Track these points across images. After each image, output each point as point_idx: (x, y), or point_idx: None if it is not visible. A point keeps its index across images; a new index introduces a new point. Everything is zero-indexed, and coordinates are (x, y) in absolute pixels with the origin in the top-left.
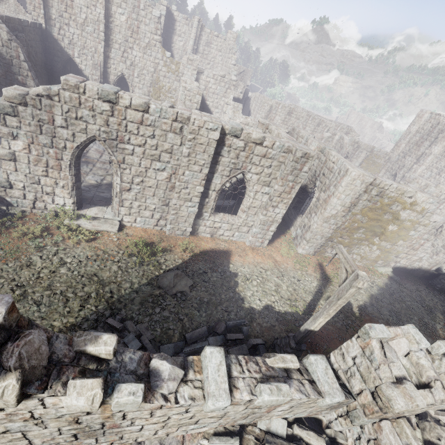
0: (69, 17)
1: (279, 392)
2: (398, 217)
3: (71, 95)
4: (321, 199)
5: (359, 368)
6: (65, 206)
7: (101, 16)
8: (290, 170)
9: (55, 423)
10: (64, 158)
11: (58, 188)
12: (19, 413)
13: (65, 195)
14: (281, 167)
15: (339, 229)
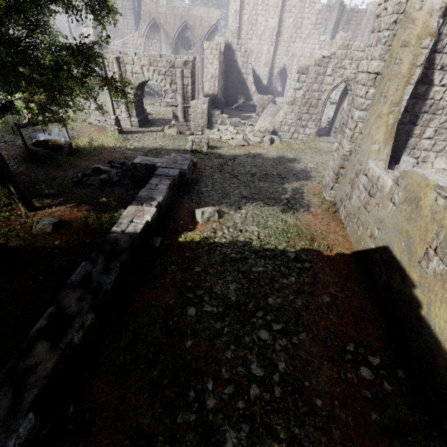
0: (252, 33)
1: None
2: None
3: (342, 52)
4: None
5: None
6: (309, 135)
7: (275, 24)
8: None
9: None
10: (322, 98)
11: (310, 121)
12: None
13: (313, 126)
14: None
15: None
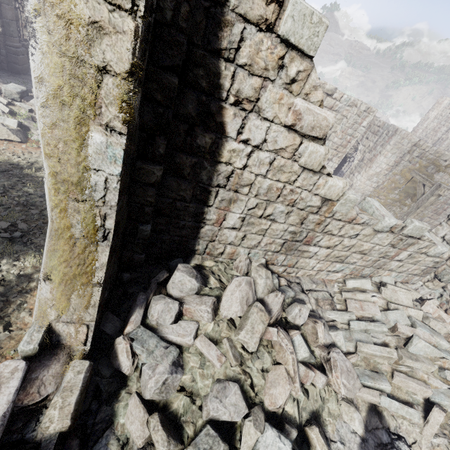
0: None
1: (423, 223)
2: (431, 179)
3: None
4: (366, 159)
5: (448, 241)
6: None
7: None
8: (352, 123)
9: (295, 217)
10: None
11: None
12: (296, 191)
13: None
14: (342, 120)
15: (378, 189)
